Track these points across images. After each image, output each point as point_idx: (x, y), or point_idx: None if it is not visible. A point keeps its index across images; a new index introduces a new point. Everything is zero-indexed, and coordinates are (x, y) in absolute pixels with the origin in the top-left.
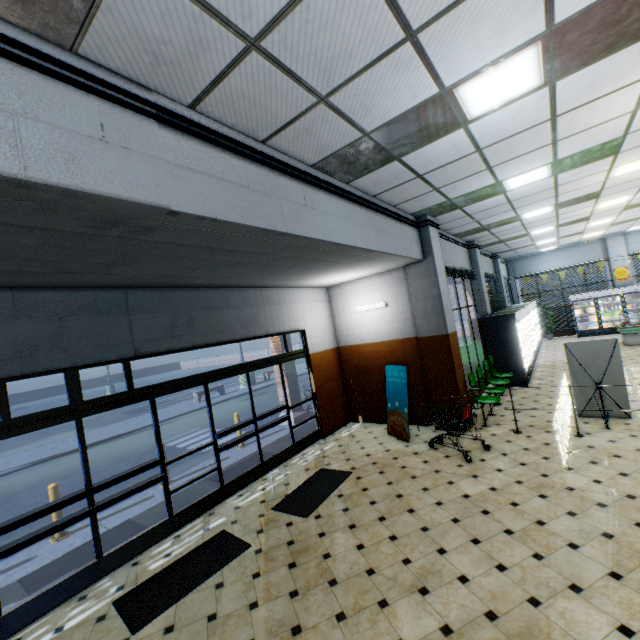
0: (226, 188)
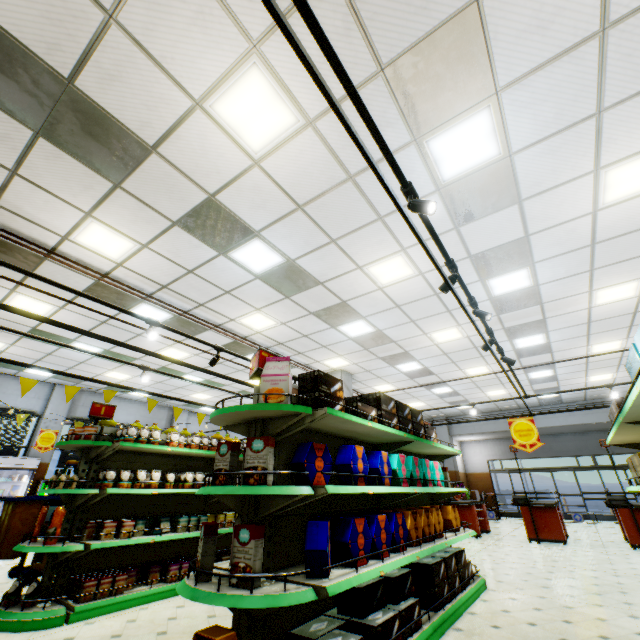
0: (597, 414)
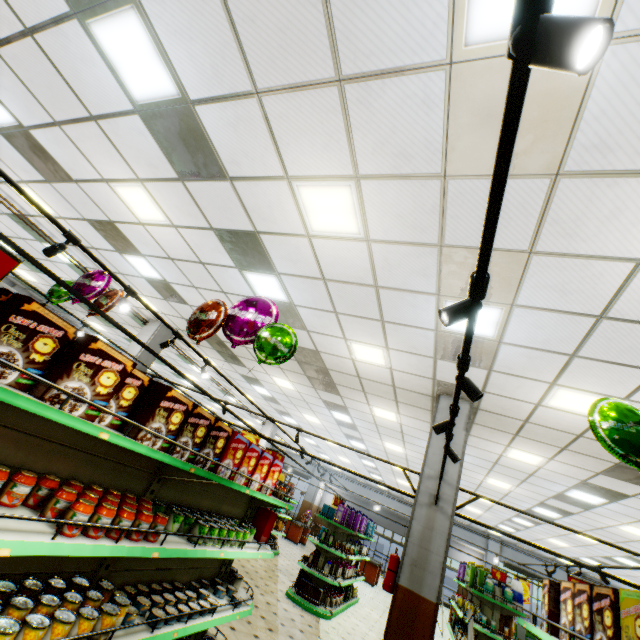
0: (404, 510)
